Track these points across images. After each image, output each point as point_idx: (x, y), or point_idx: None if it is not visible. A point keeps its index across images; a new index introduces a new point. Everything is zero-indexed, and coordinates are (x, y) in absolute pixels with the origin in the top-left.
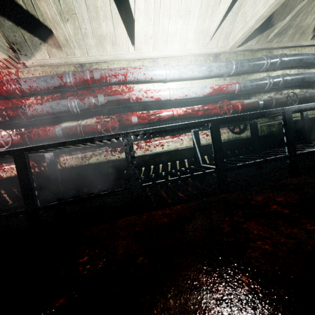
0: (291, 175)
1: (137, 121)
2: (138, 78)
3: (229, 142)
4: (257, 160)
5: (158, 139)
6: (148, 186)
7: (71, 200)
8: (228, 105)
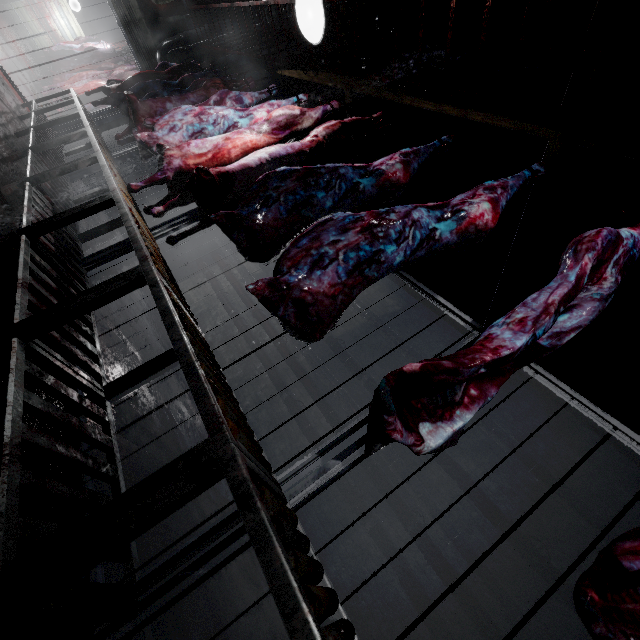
0: None
1: (36, 3)
2: (55, 4)
3: None
4: None
5: (35, 16)
6: (12, 6)
7: None
8: None
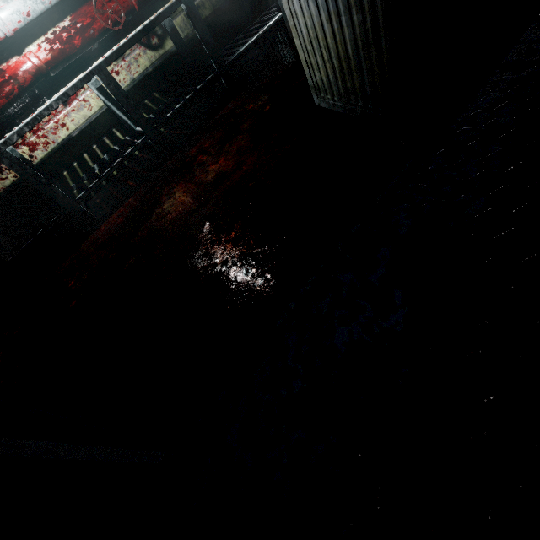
0: (230, 99)
1: None
2: None
3: (156, 70)
4: (187, 98)
5: (48, 118)
6: (83, 197)
7: (11, 259)
8: (112, 2)
